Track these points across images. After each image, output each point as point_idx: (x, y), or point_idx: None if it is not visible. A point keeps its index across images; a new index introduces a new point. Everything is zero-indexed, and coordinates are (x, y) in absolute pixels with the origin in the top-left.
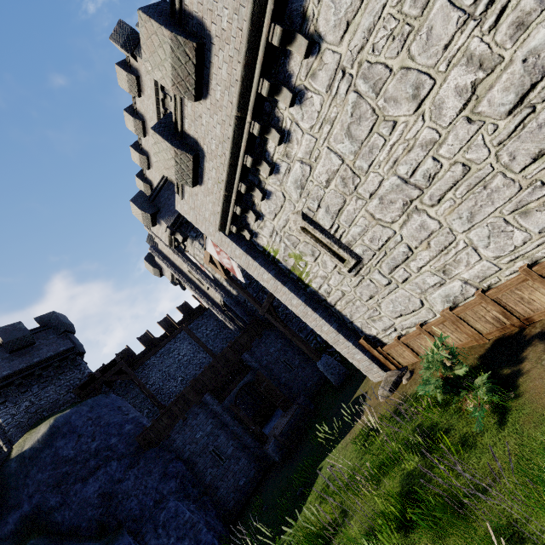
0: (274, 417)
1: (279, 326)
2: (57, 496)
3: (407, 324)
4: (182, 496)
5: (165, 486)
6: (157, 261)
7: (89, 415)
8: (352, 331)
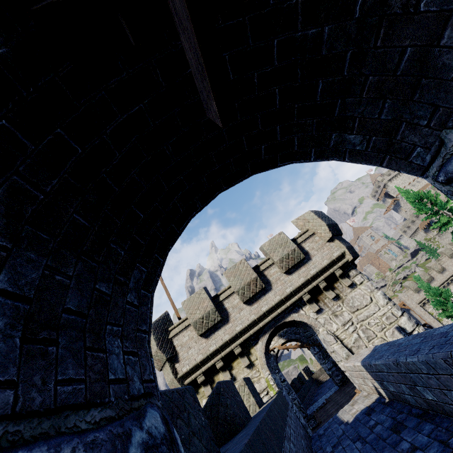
0: None
1: None
2: None
3: None
4: None
5: None
6: None
7: None
8: None
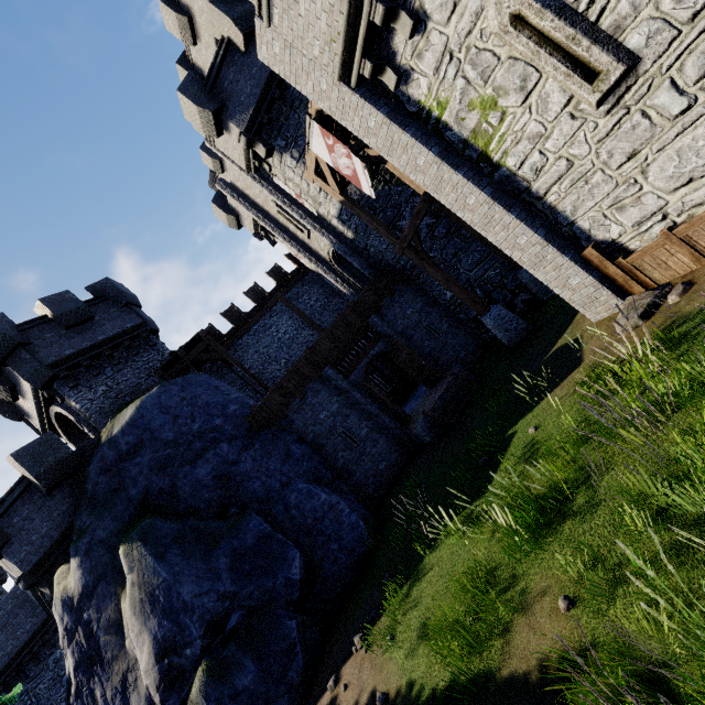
0: (413, 399)
1: (427, 268)
2: (165, 479)
3: (697, 197)
4: (313, 479)
5: (291, 469)
6: (230, 204)
7: (182, 395)
8: (568, 241)
